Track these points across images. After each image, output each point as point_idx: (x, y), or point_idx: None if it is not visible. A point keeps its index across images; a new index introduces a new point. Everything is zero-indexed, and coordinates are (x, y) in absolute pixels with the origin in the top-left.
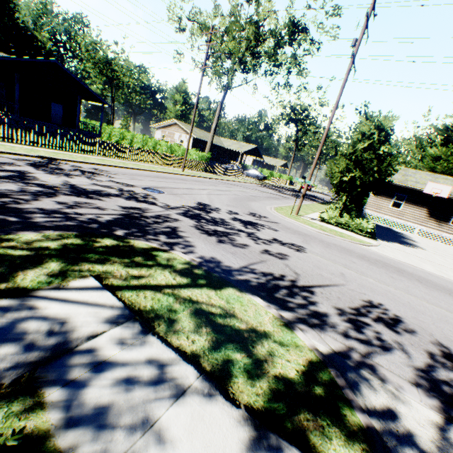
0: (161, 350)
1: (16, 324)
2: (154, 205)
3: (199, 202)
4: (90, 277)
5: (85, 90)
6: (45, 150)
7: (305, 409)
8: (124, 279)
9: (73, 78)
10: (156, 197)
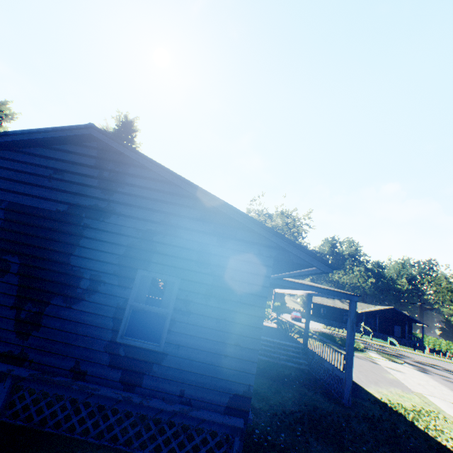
0: (378, 354)
1: (365, 349)
2: (406, 357)
3: (436, 364)
4: (374, 351)
5: (409, 317)
6: (382, 343)
7: (389, 359)
8: (379, 352)
9: (402, 313)
10: (412, 357)
